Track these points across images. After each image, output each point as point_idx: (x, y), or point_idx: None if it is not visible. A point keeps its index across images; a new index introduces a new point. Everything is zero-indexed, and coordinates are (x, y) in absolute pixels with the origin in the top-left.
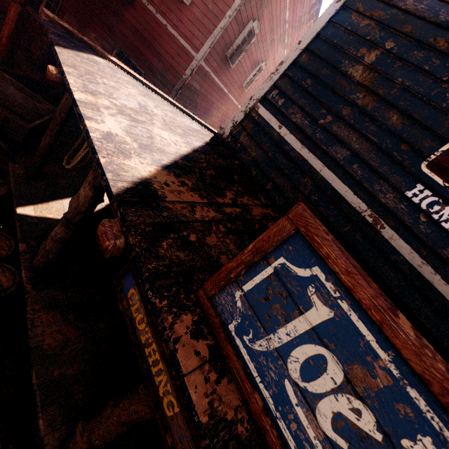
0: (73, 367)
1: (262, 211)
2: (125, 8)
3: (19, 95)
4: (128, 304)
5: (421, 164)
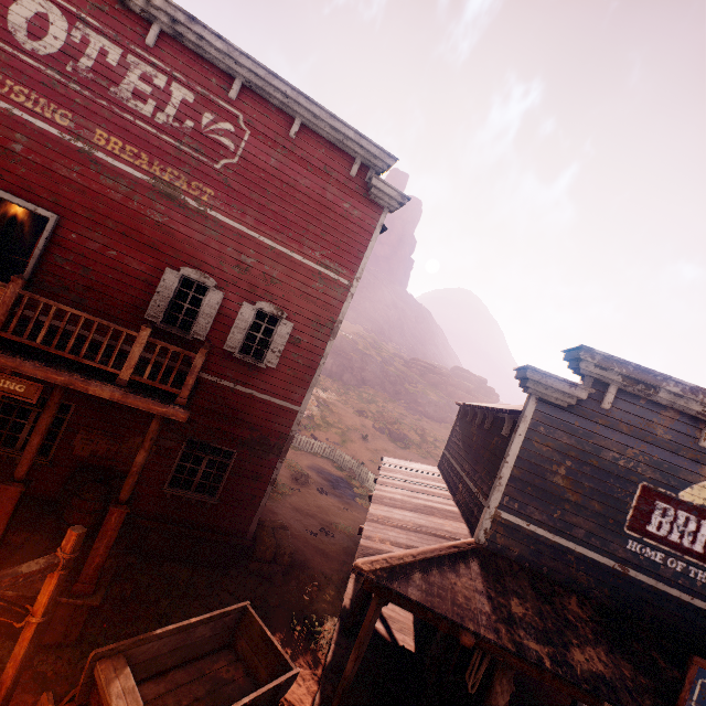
0: None
1: (575, 605)
2: None
3: (207, 629)
4: None
5: (623, 529)
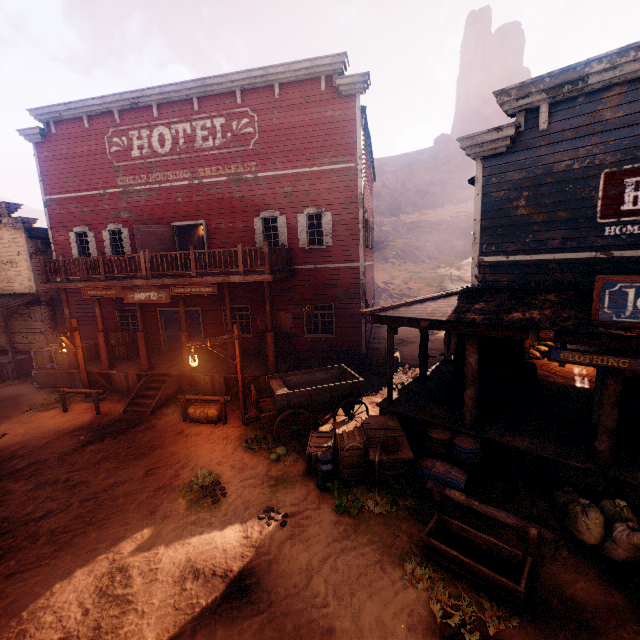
0: (551, 446)
1: (551, 296)
2: (293, 280)
3: (321, 375)
4: (565, 361)
5: (596, 221)
